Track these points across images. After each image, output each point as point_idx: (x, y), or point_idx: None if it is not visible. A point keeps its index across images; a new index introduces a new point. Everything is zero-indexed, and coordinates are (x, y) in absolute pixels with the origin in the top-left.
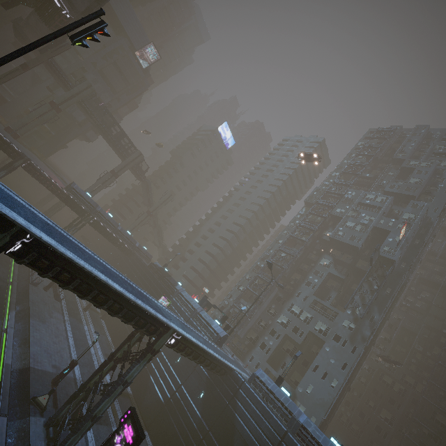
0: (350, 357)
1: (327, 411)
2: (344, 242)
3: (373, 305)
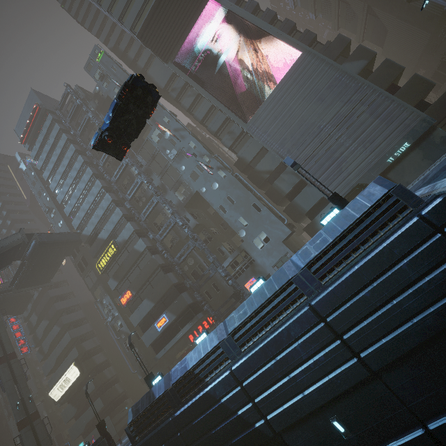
0: None
1: None
2: None
3: None
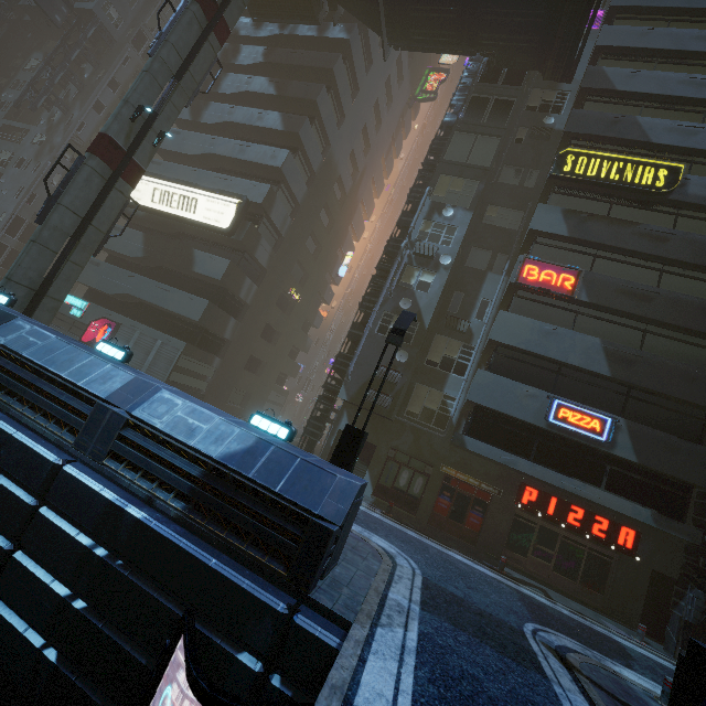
0: (30, 178)
1: (2, 260)
2: (36, 5)
3: (76, 101)
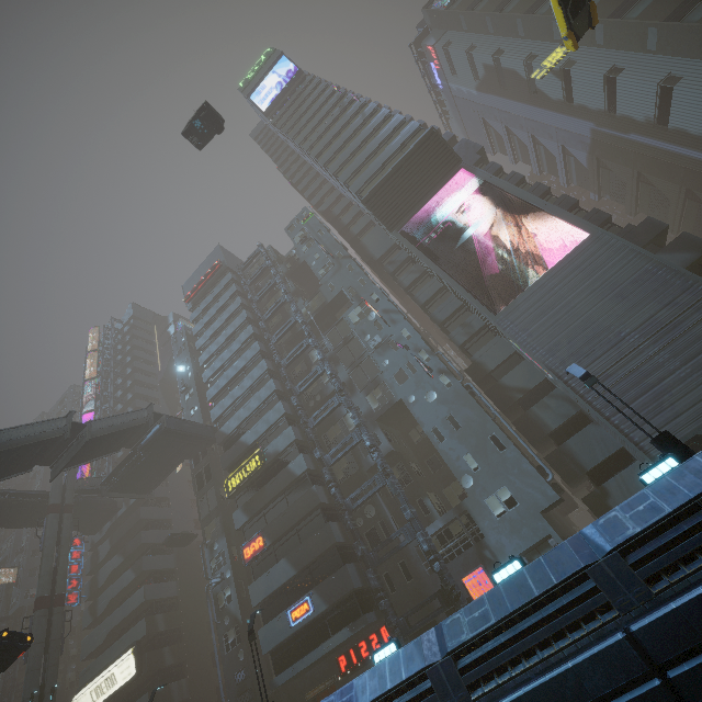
0: None
1: None
2: None
3: None
